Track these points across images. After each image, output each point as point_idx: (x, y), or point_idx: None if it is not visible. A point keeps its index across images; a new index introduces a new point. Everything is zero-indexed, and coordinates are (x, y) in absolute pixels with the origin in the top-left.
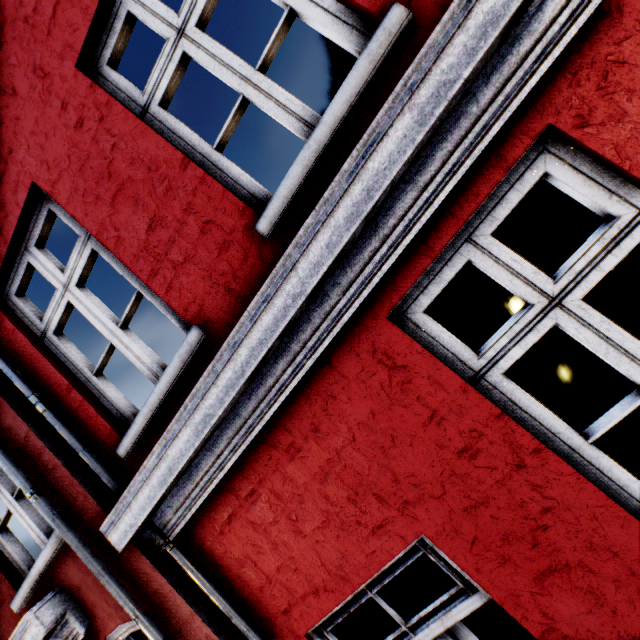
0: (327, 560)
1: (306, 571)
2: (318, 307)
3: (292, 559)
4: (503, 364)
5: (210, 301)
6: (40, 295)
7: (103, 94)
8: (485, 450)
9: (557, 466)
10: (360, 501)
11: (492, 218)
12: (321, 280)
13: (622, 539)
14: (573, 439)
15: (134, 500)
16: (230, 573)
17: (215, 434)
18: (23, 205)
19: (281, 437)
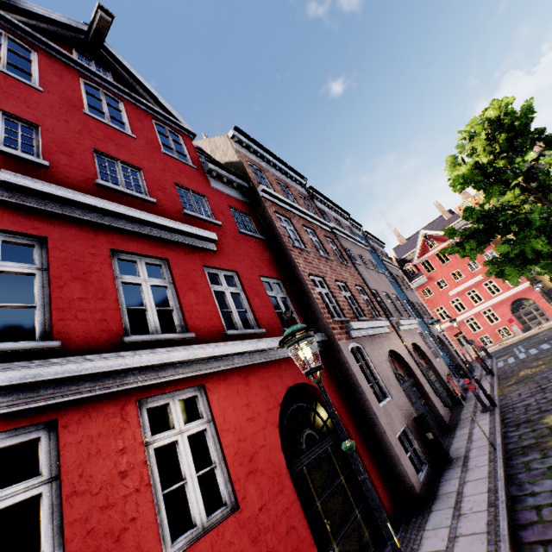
0: None
1: None
2: None
3: None
4: None
5: None
6: None
7: None
8: None
9: None
10: None
11: (4, 441)
12: None
13: None
14: None
15: None
16: None
17: None
18: None
19: None
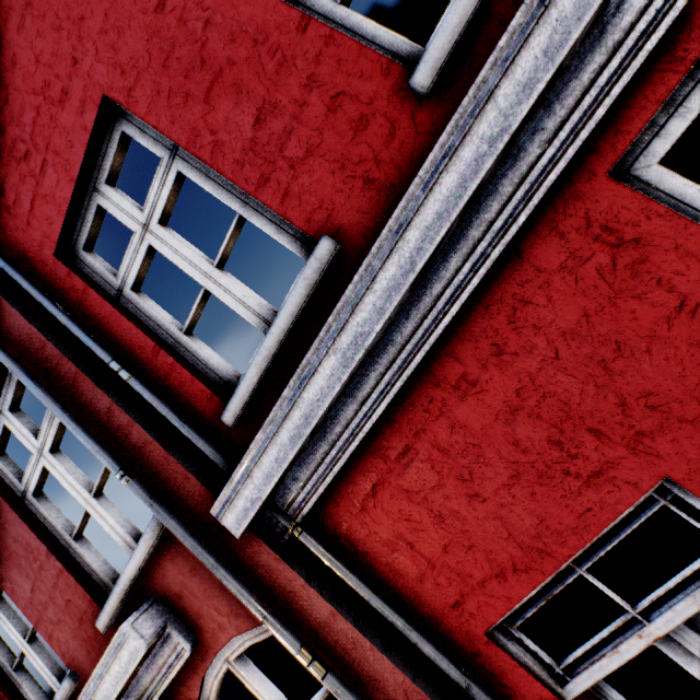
0: (517, 529)
1: (486, 547)
2: (509, 170)
3: (465, 533)
4: None
5: (342, 202)
6: None
7: None
8: None
9: None
10: (567, 442)
11: None
12: (527, 114)
13: None
14: None
15: (256, 467)
16: (376, 562)
17: (358, 373)
18: (92, 128)
19: (447, 370)
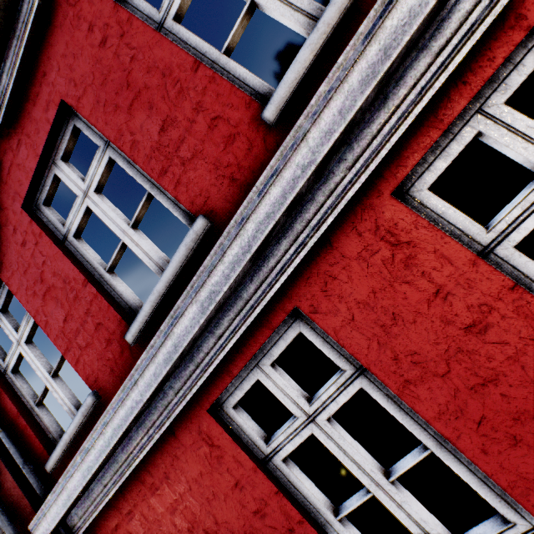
0: None
1: None
2: (161, 400)
3: None
4: (282, 453)
5: (102, 376)
6: (17, 321)
7: (38, 228)
8: (270, 514)
9: None
10: (196, 532)
11: (270, 354)
12: (155, 391)
13: None
14: (327, 515)
15: (48, 512)
16: None
17: (103, 470)
18: None
19: (146, 477)
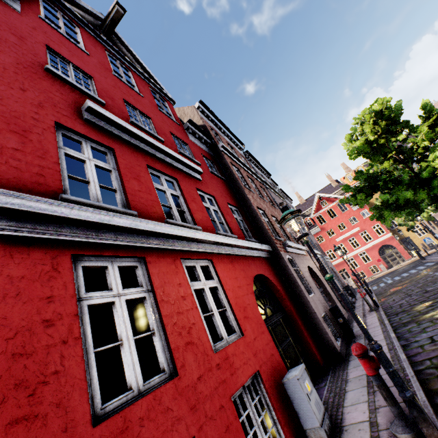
0: None
1: None
2: (57, 226)
3: None
4: (91, 301)
5: (5, 182)
6: None
7: (55, 131)
8: (57, 326)
9: (79, 350)
10: None
11: (121, 263)
12: (74, 220)
13: (76, 403)
14: (90, 346)
15: None
16: None
17: None
18: None
19: None
